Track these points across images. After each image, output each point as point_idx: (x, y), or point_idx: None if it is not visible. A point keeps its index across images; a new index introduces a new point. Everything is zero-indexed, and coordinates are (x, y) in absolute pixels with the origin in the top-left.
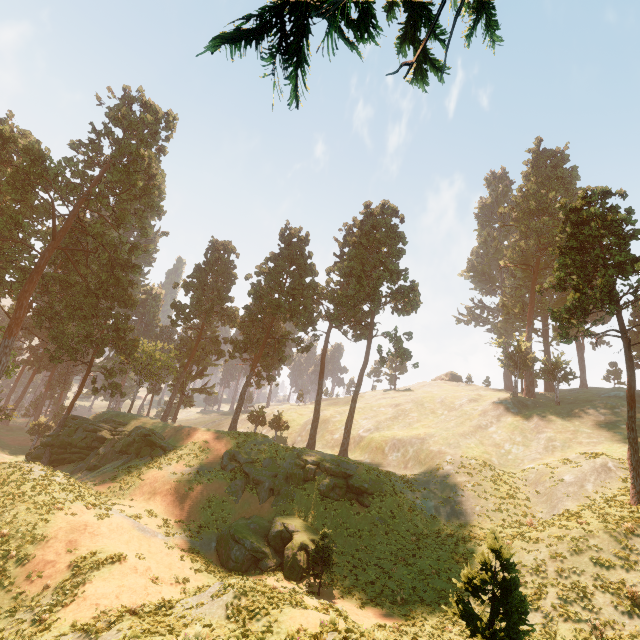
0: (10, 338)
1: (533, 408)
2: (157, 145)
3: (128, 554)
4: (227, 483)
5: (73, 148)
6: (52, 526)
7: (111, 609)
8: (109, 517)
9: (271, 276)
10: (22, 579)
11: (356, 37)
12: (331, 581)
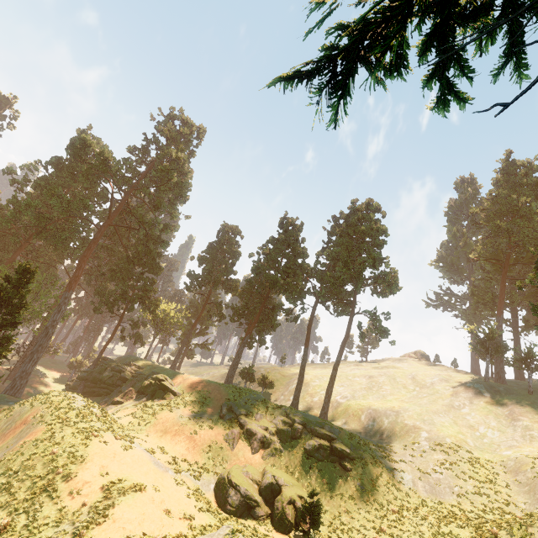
0: (69, 291)
1: (505, 394)
2: (189, 150)
3: (147, 485)
4: (225, 431)
5: (129, 151)
6: (90, 450)
7: (135, 534)
8: (132, 449)
9: (271, 256)
10: (66, 494)
11: (385, 75)
12: None
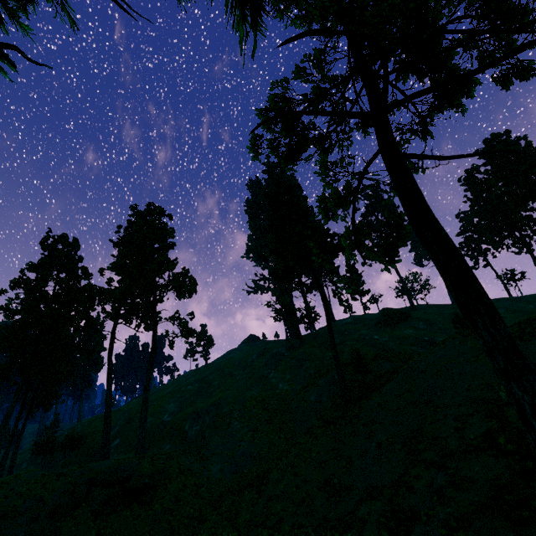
0: None
1: (299, 347)
2: None
3: None
4: None
5: None
6: None
7: None
8: None
9: (28, 287)
10: None
11: None
12: None
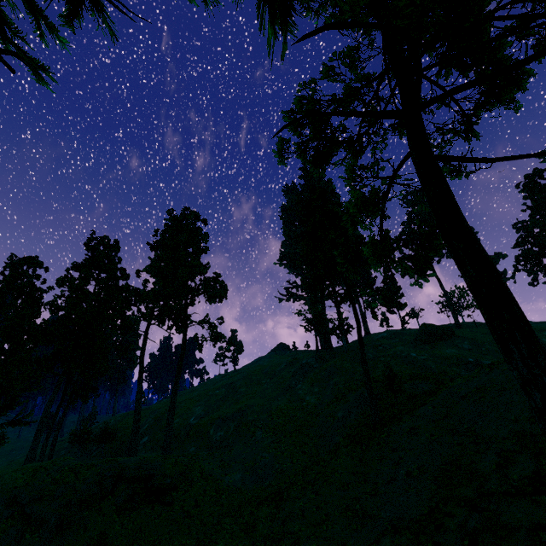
0: None
1: (330, 360)
2: None
3: None
4: None
5: None
6: None
7: None
8: None
9: (72, 285)
10: None
11: None
12: None
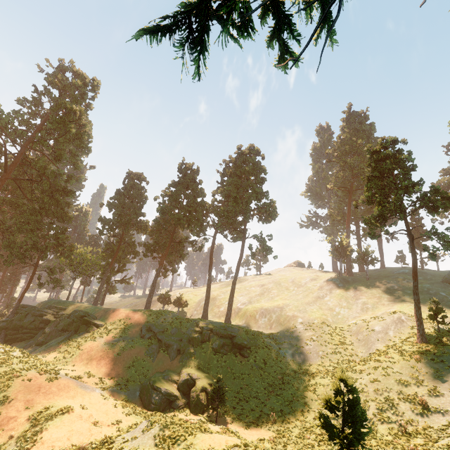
0: None
1: (352, 283)
2: (85, 102)
3: (74, 406)
4: (146, 348)
5: (19, 103)
6: (12, 390)
7: (64, 449)
8: (57, 380)
9: (173, 197)
10: None
11: (238, 34)
12: (224, 412)
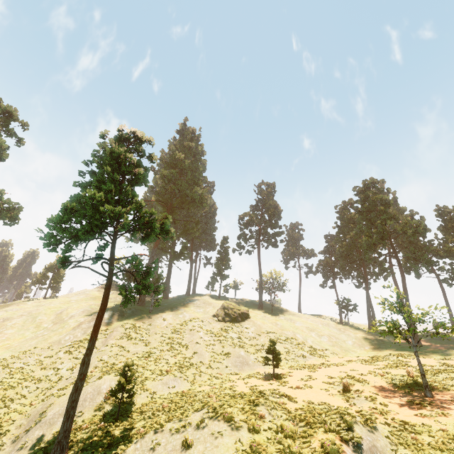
0: None
1: (128, 317)
2: None
3: None
4: None
5: None
6: None
7: None
8: None
9: None
10: None
11: None
12: None
